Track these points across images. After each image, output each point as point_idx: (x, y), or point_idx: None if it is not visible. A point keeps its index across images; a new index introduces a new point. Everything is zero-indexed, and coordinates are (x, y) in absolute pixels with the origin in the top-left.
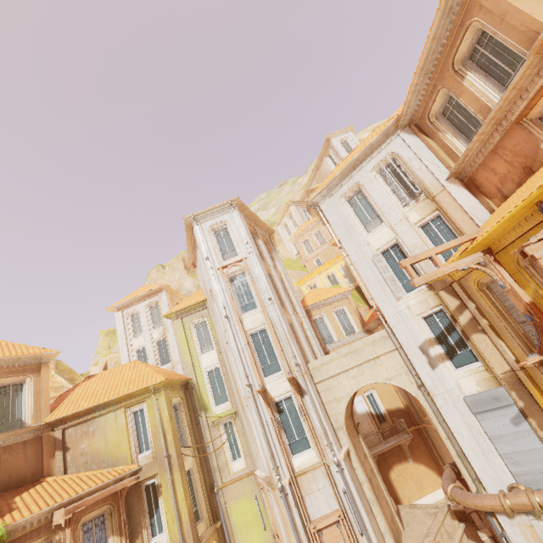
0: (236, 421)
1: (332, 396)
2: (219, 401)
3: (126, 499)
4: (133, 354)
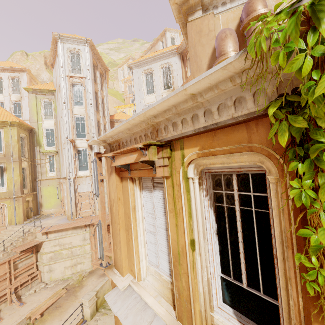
0: (56, 156)
1: None
2: (49, 145)
3: None
4: None
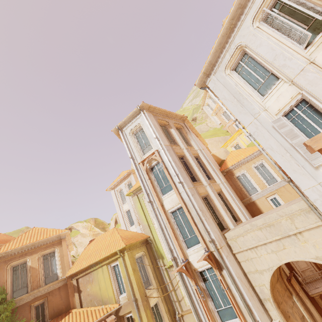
0: None
1: (253, 267)
2: None
3: None
4: (124, 214)
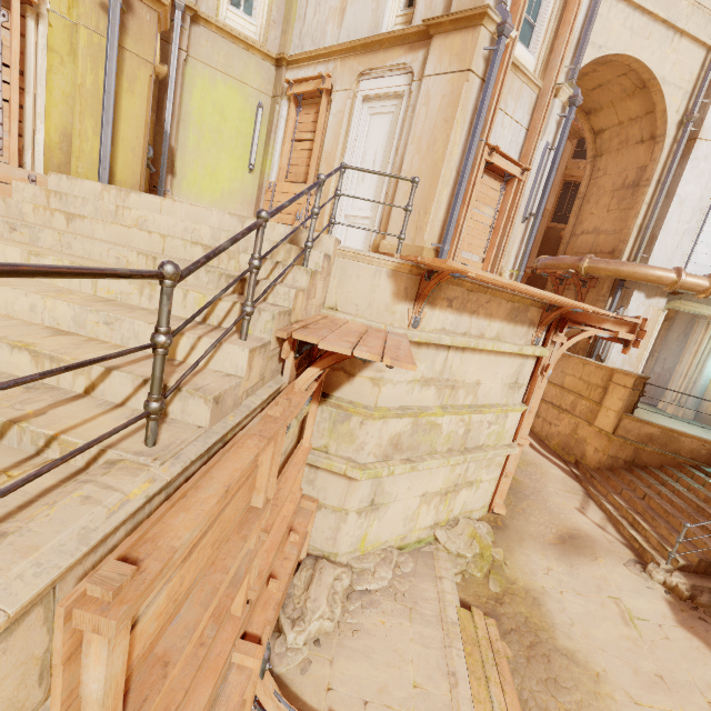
0: None
1: None
2: None
3: None
4: None
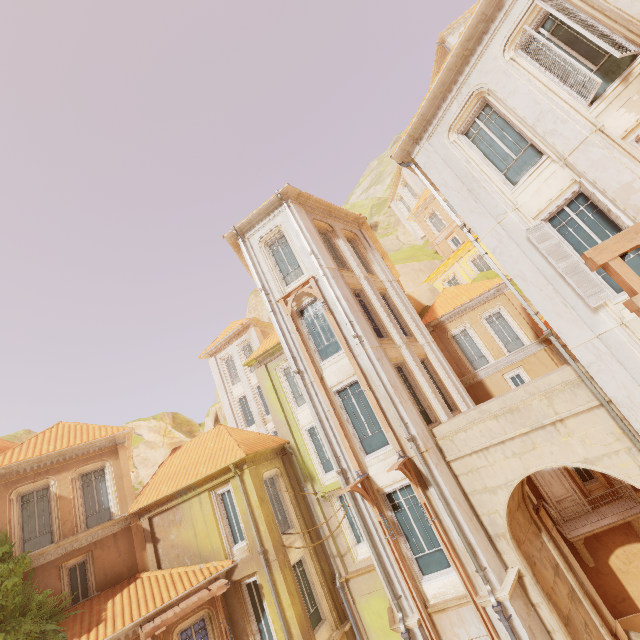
0: None
1: (479, 483)
2: (328, 467)
3: (226, 601)
4: (235, 404)
